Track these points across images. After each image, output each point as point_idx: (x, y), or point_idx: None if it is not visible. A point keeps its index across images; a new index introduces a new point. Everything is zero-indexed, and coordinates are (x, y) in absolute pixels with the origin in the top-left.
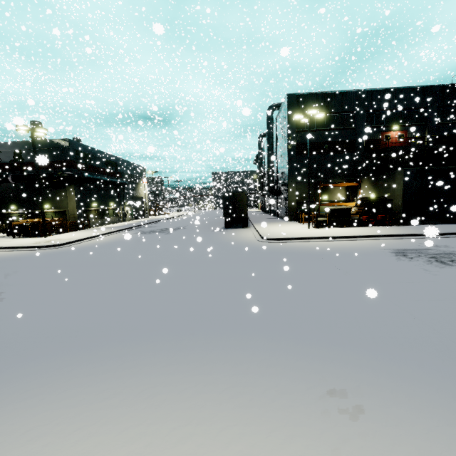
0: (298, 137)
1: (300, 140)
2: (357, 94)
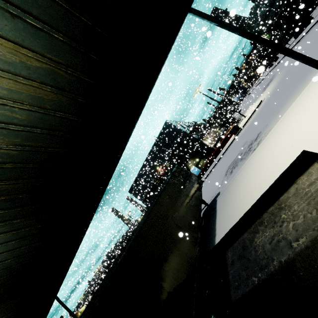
0: (142, 198)
1: (143, 198)
2: (140, 173)
